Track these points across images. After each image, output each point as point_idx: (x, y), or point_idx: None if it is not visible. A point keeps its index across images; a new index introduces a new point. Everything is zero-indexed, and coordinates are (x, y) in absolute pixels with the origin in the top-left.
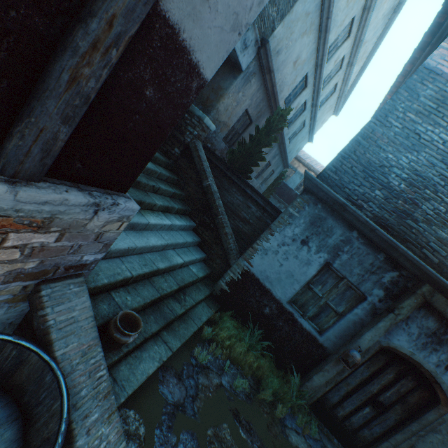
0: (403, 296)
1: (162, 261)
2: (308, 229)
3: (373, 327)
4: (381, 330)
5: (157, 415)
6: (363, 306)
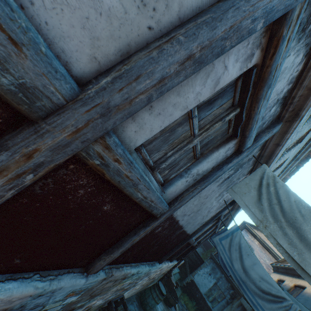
0: (234, 298)
1: (175, 270)
2: (211, 270)
3: (226, 306)
4: (228, 308)
5: (179, 307)
6: (224, 300)
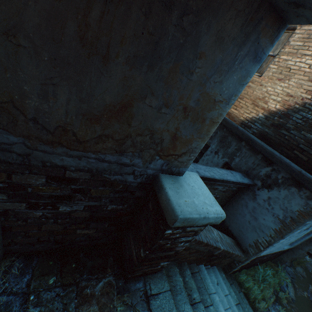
0: None
1: None
2: None
3: None
4: None
5: None
6: None
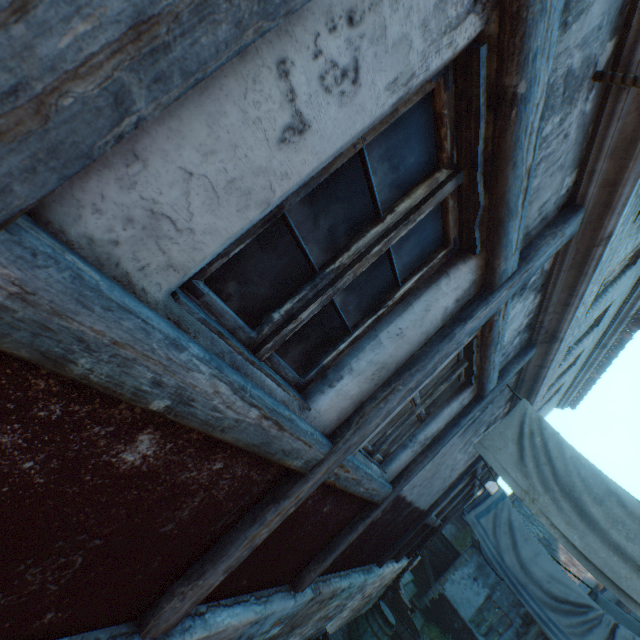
0: (530, 624)
1: (405, 577)
2: (476, 570)
3: None
4: None
5: None
6: (511, 629)
